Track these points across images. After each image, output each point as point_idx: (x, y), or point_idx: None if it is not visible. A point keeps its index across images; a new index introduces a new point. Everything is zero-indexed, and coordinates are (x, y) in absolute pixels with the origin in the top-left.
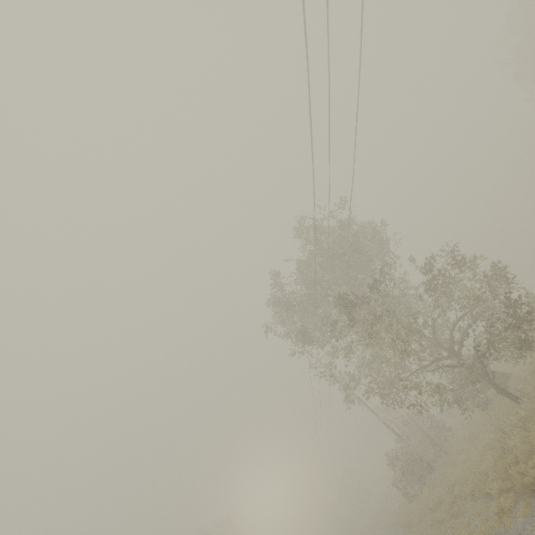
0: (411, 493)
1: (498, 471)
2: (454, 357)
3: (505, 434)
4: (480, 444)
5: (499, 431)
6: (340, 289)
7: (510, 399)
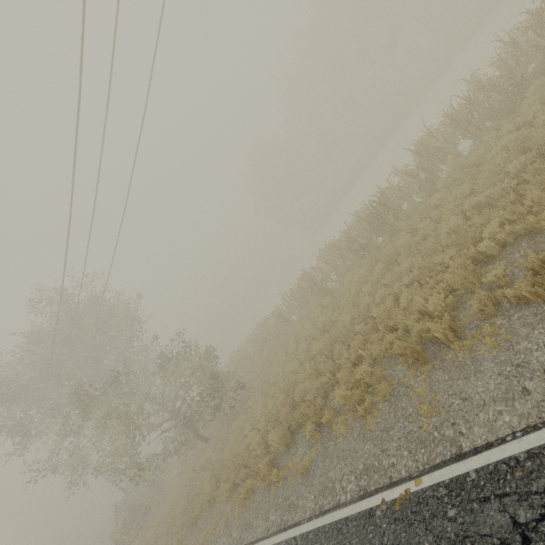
0: (128, 541)
1: (183, 510)
2: (174, 418)
3: (196, 472)
4: (183, 480)
5: (194, 471)
6: (77, 387)
7: (204, 442)
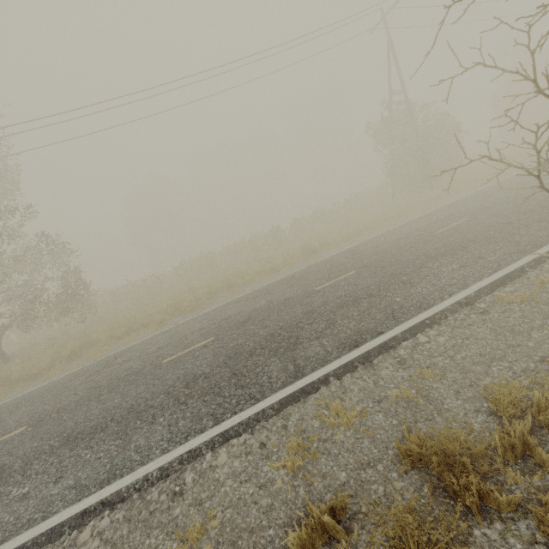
0: None
1: None
2: None
3: None
4: None
5: None
6: None
7: (3, 359)
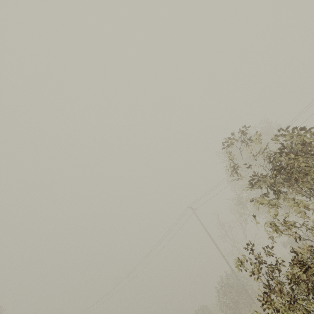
0: None
1: None
2: None
3: None
4: None
5: None
6: None
7: None
